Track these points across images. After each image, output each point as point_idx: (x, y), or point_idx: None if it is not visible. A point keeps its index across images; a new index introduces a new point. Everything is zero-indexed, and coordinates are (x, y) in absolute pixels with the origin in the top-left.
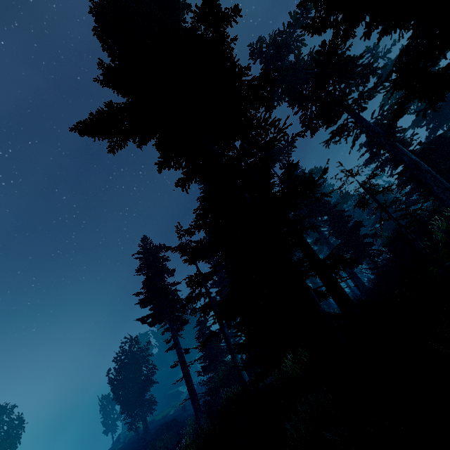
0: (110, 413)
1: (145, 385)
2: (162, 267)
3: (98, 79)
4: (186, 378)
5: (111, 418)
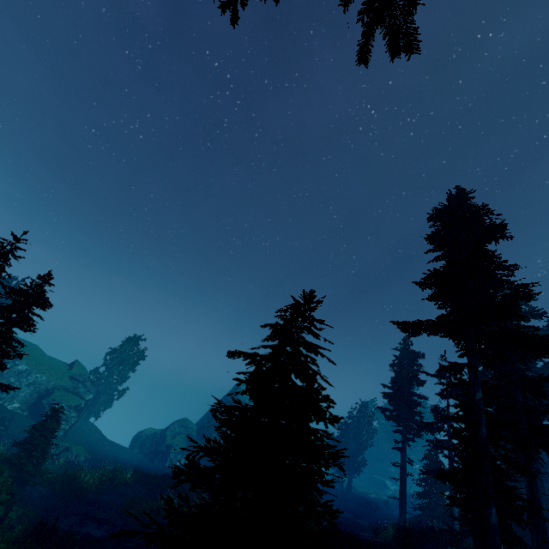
0: None
1: (360, 454)
2: (413, 376)
3: (415, 282)
4: (401, 482)
5: None
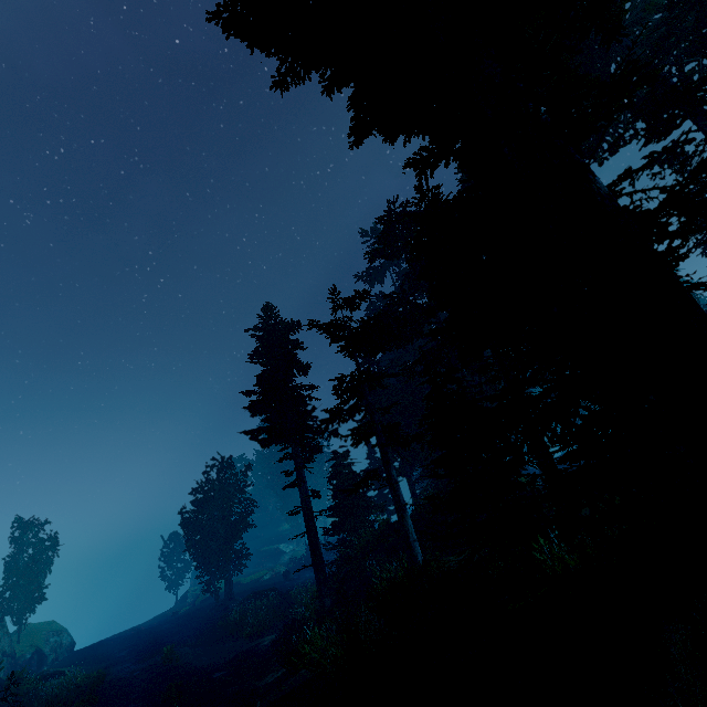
0: (176, 560)
1: (236, 532)
2: (292, 357)
3: None
4: (310, 535)
5: (177, 568)
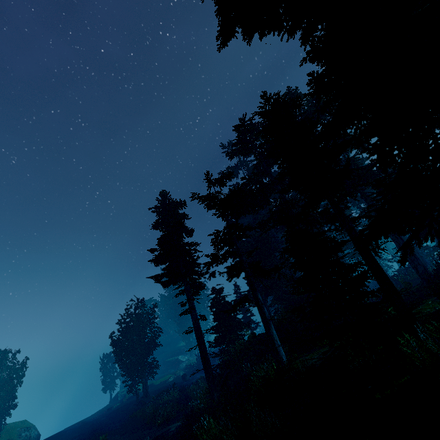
0: (110, 371)
1: (148, 349)
2: (181, 223)
3: None
4: (201, 347)
5: (110, 377)
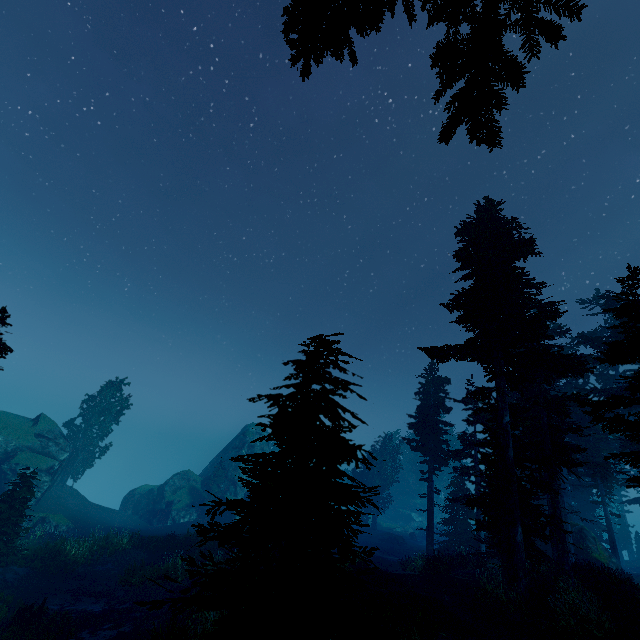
0: None
1: (385, 489)
2: (440, 403)
3: (443, 304)
4: (429, 513)
5: None
